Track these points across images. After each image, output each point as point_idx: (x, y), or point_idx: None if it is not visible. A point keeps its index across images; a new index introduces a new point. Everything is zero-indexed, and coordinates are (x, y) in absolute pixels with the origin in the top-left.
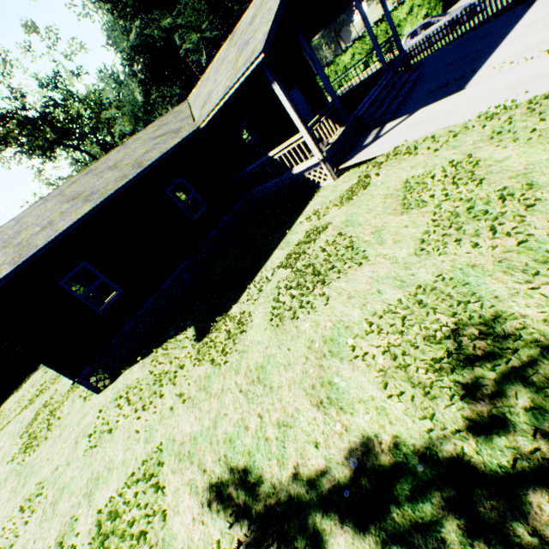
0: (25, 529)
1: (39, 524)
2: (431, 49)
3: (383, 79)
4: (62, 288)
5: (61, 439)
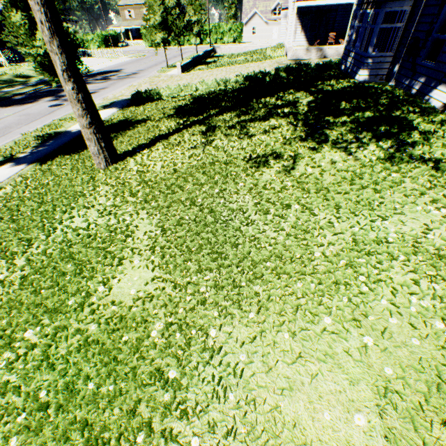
0: None
1: None
2: None
3: None
4: None
5: None
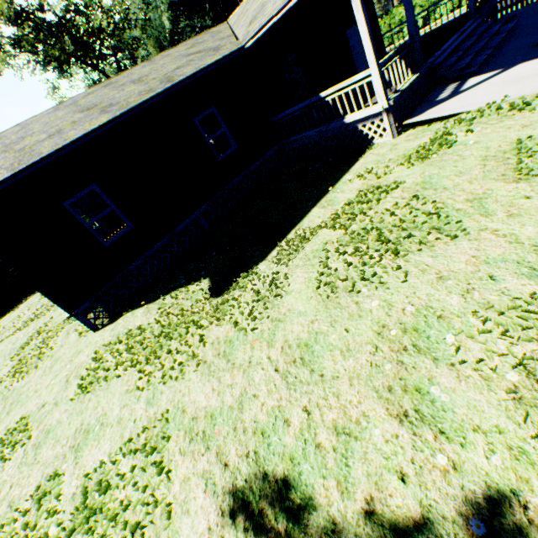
0: (3, 467)
1: (17, 466)
2: (522, 2)
3: (469, 25)
4: (66, 210)
5: (51, 372)
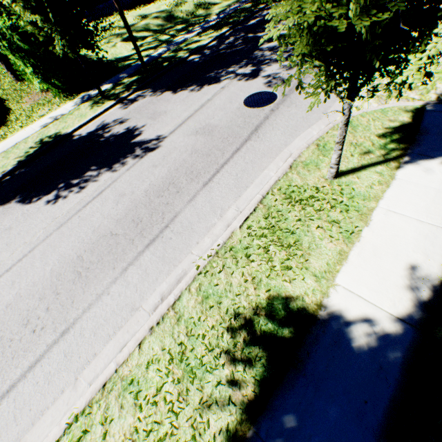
0: None
1: None
2: None
3: None
4: None
5: None
